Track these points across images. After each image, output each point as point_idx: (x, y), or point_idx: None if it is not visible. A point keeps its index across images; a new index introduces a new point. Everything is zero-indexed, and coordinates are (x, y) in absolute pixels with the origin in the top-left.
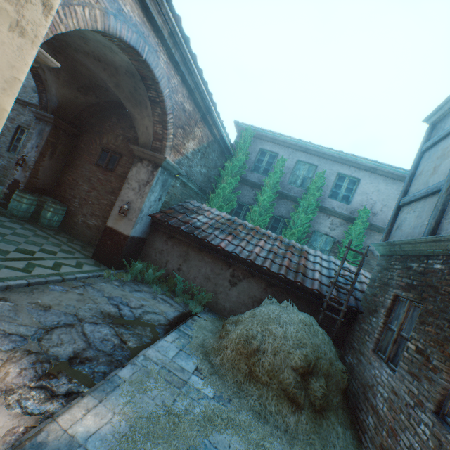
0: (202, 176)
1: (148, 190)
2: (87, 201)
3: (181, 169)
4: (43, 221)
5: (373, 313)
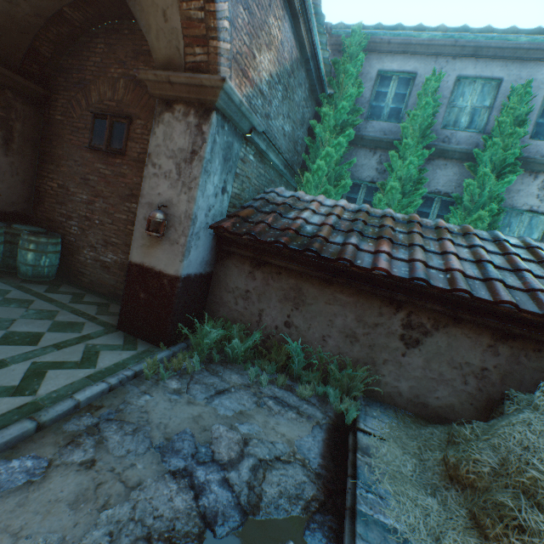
0: (285, 140)
1: (196, 170)
2: (91, 221)
3: (255, 117)
4: (23, 271)
5: None
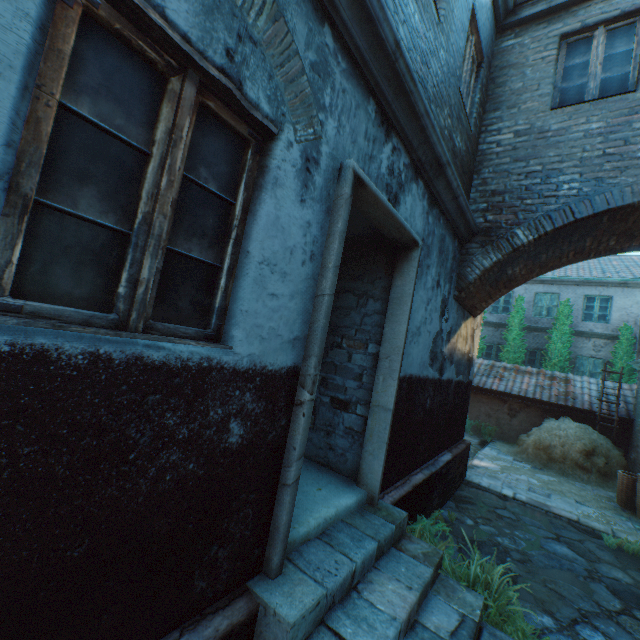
0: None
1: None
2: None
3: None
4: None
5: (639, 416)
